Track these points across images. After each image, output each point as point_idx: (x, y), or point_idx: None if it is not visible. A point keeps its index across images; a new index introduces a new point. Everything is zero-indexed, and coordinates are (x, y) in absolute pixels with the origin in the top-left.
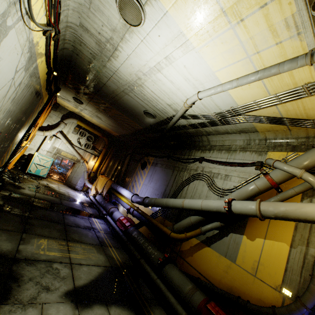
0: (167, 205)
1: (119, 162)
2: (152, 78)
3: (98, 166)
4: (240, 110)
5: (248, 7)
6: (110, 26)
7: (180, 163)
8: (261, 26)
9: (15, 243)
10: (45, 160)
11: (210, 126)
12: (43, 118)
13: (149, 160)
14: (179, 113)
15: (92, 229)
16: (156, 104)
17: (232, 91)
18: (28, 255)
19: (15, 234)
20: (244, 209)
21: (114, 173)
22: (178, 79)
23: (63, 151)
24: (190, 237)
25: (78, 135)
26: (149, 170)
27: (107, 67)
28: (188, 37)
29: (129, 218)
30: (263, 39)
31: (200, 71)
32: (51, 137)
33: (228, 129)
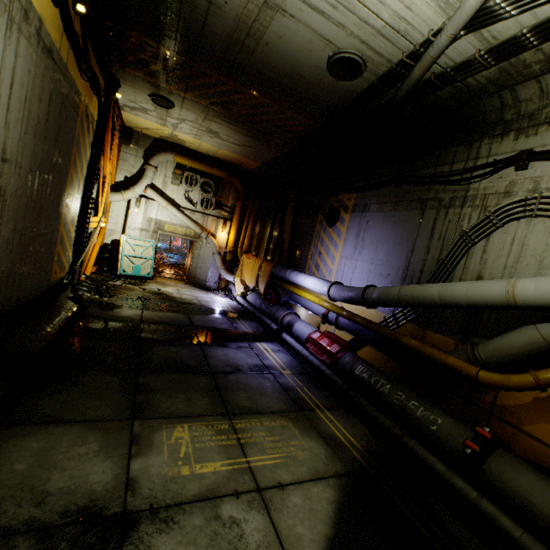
0: (446, 302)
1: (272, 222)
2: None
3: (234, 238)
4: None
5: None
6: None
7: (440, 187)
8: None
9: (120, 459)
10: (141, 246)
11: None
12: (110, 165)
13: (344, 201)
14: (471, 3)
15: (266, 371)
16: (377, 5)
17: None
18: (156, 490)
19: (116, 428)
20: None
21: (269, 246)
22: None
23: (166, 224)
24: None
25: (183, 184)
26: (348, 223)
27: None
28: None
29: (330, 334)
30: None
31: None
32: (138, 200)
33: None
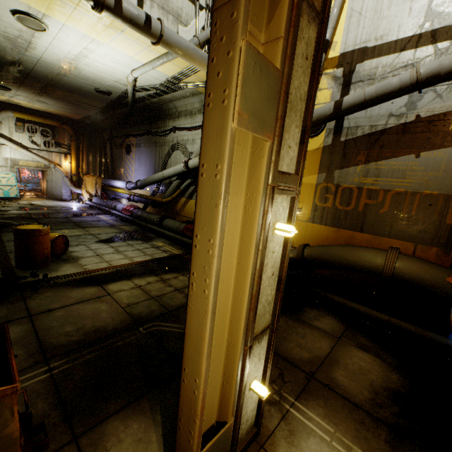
0: (154, 181)
1: (100, 153)
2: (83, 62)
3: (76, 166)
4: (173, 81)
5: (121, 25)
6: (15, 28)
7: (159, 137)
8: (138, 34)
9: None
10: (5, 178)
11: (165, 95)
12: None
13: (132, 142)
14: (129, 90)
15: (100, 221)
16: (103, 82)
17: (157, 68)
18: None
19: None
20: (194, 164)
21: (101, 169)
22: (108, 62)
23: (20, 161)
24: (176, 197)
25: (27, 133)
26: (135, 153)
27: (28, 56)
28: (94, 38)
29: (132, 205)
30: (145, 40)
31: (121, 56)
32: None
33: (181, 94)
